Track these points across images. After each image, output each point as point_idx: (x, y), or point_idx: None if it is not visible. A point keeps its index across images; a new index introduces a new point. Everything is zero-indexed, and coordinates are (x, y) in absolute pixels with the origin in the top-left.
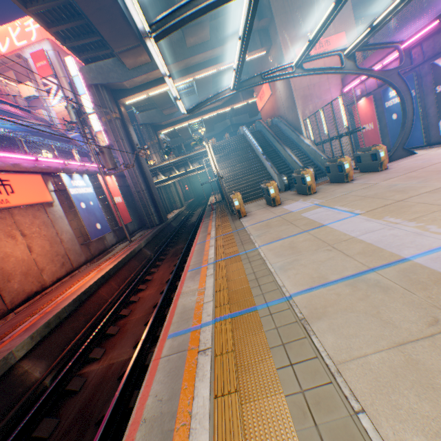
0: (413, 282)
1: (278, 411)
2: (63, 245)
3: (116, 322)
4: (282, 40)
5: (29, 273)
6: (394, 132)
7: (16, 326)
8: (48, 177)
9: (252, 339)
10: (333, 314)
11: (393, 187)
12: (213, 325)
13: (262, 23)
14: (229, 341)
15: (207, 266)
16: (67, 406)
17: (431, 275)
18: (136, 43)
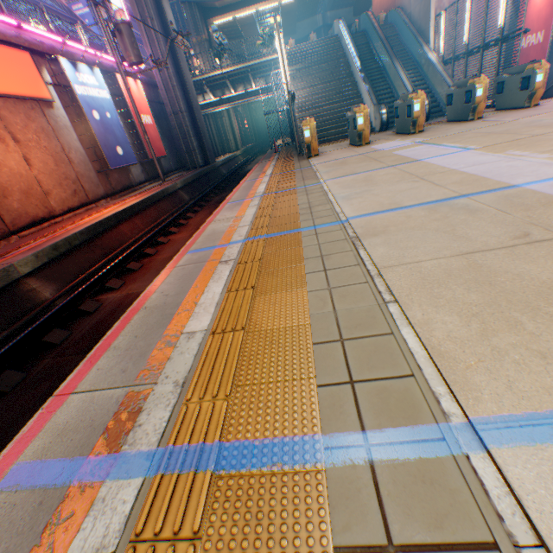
0: (514, 205)
1: (295, 302)
2: (72, 168)
3: (139, 260)
4: None
5: (30, 193)
6: None
7: (20, 247)
8: (41, 60)
9: (286, 253)
10: (394, 232)
11: (535, 123)
12: (243, 244)
13: None
14: (257, 254)
15: (252, 199)
16: (80, 323)
17: (542, 199)
18: None
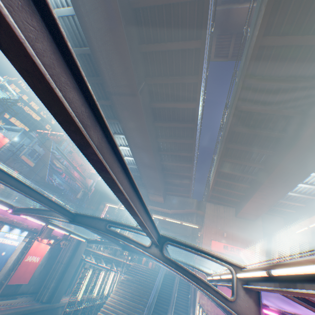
0: None
1: None
2: None
3: None
4: (205, 228)
5: None
6: None
7: None
8: None
9: None
10: None
11: None
12: None
13: (199, 211)
14: None
15: None
16: None
17: None
18: None
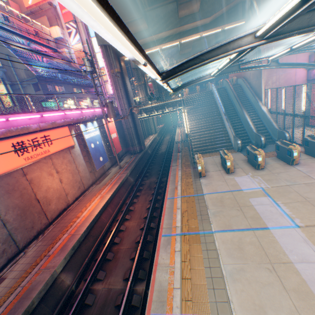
0: None
1: None
2: (79, 175)
3: (111, 246)
4: (262, 15)
5: (60, 197)
6: None
7: (55, 242)
8: (72, 126)
9: None
10: None
11: None
12: None
13: None
14: None
15: (175, 237)
16: None
17: None
18: (139, 17)
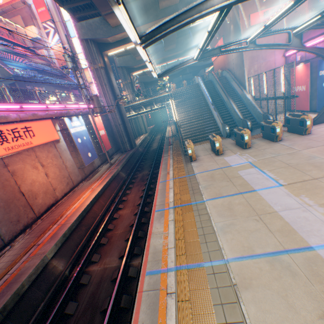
0: (314, 274)
1: None
2: (67, 170)
3: (105, 233)
4: (240, 6)
5: (47, 192)
6: (322, 97)
7: (44, 233)
8: (55, 120)
9: (201, 293)
10: (255, 287)
11: (311, 160)
12: (175, 272)
13: None
14: (186, 290)
15: (169, 210)
16: (81, 294)
17: None
18: None
